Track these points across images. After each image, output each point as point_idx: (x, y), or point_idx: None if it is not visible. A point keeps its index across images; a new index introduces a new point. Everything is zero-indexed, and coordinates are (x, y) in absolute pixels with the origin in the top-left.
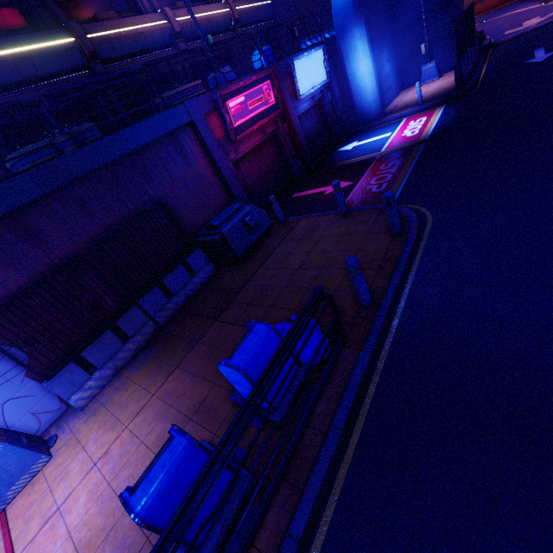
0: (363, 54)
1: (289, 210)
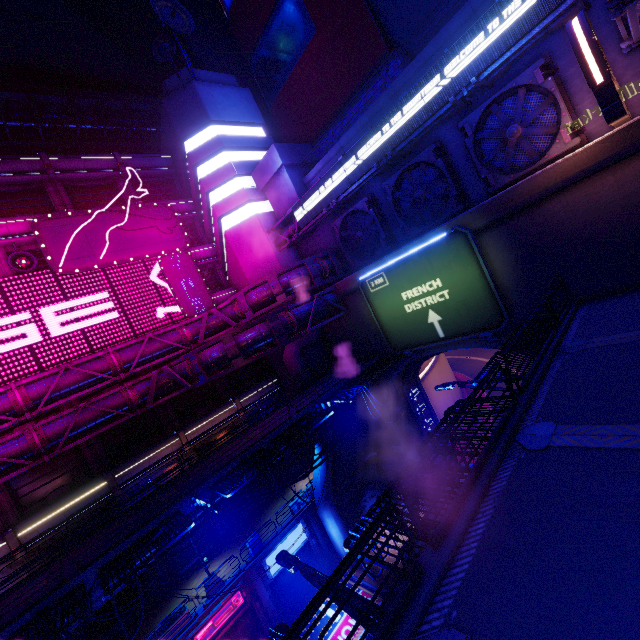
0: (332, 526)
1: None
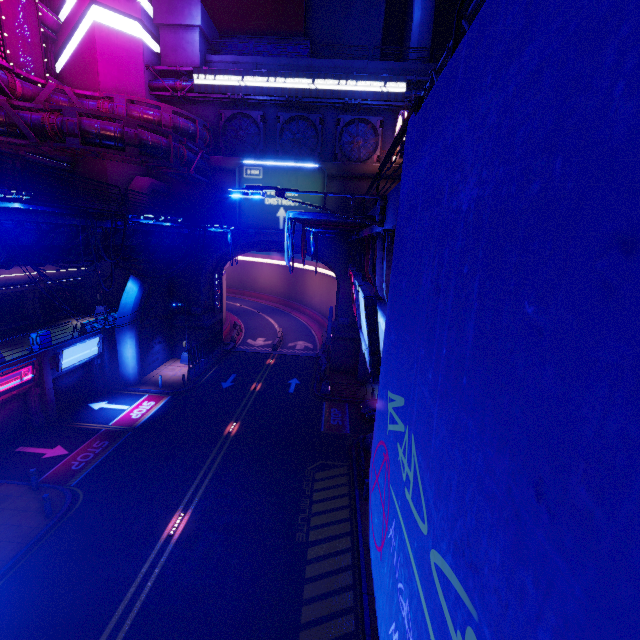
0: (131, 346)
1: (3, 467)
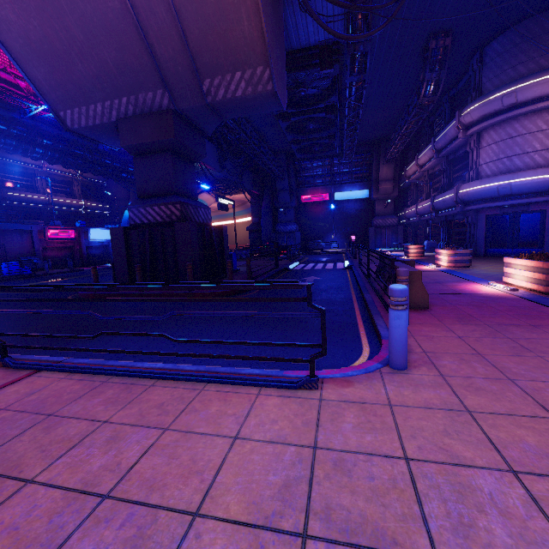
0: None
1: None
